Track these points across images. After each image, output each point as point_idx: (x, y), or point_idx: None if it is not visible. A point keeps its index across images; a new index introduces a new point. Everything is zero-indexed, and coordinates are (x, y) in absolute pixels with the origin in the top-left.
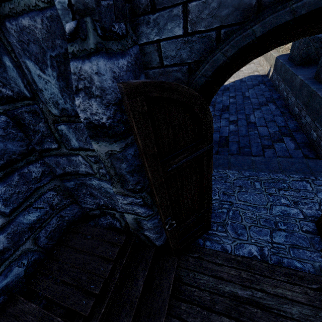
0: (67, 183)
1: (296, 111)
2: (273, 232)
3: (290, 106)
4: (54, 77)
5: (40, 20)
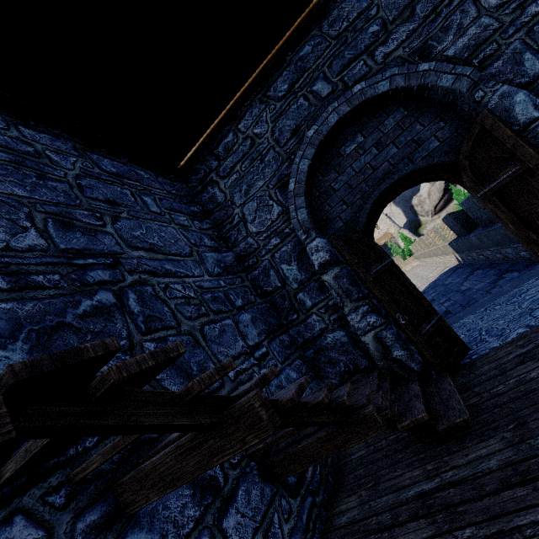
0: (307, 353)
1: (500, 257)
2: (531, 313)
3: (495, 260)
4: (295, 265)
5: (290, 245)
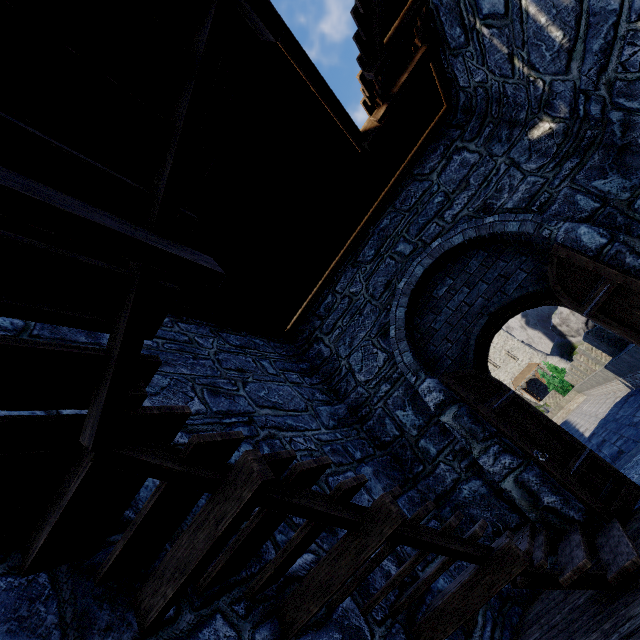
0: (443, 511)
1: None
2: None
3: None
4: (410, 409)
5: (401, 389)
